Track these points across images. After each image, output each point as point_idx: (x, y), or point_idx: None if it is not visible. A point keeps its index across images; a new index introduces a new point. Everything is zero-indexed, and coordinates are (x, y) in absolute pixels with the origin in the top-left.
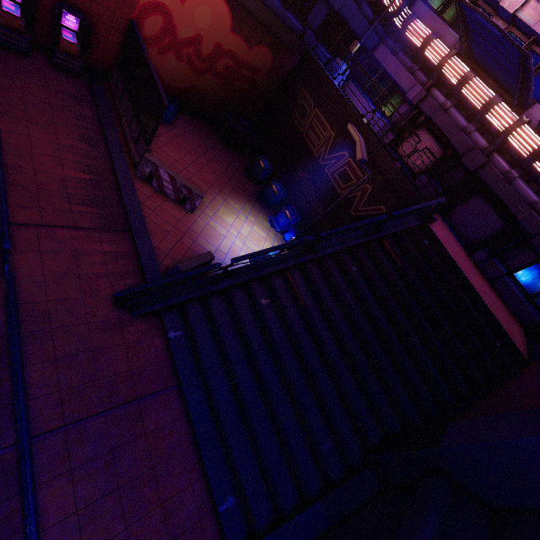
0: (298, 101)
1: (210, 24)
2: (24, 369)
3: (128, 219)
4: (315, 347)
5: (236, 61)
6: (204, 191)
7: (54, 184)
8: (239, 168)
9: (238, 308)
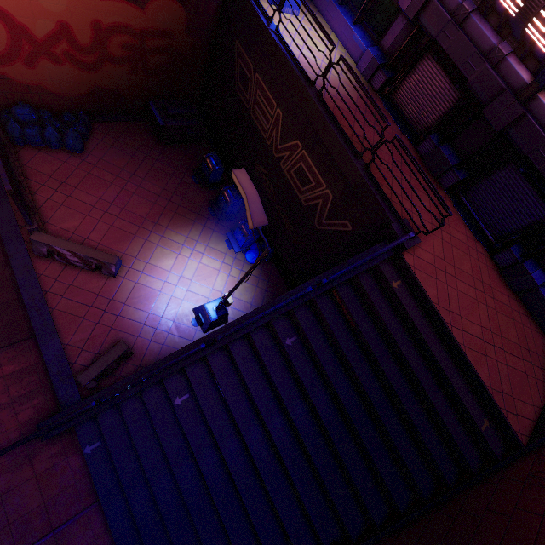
0: (236, 62)
1: (66, 0)
2: None
3: (31, 321)
4: (239, 446)
5: (133, 33)
6: (132, 235)
7: None
8: (184, 175)
9: (150, 414)
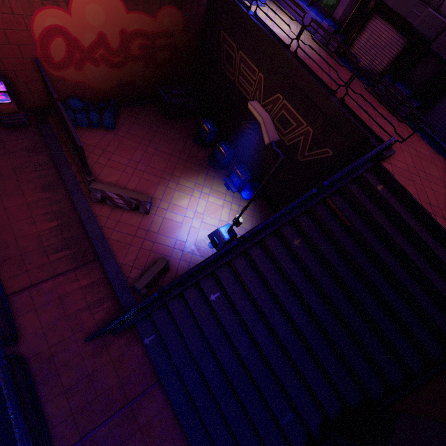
0: (221, 47)
1: (104, 17)
2: (46, 406)
3: (95, 248)
4: (266, 330)
5: (147, 36)
6: (156, 184)
7: (32, 244)
8: (187, 139)
9: (192, 309)
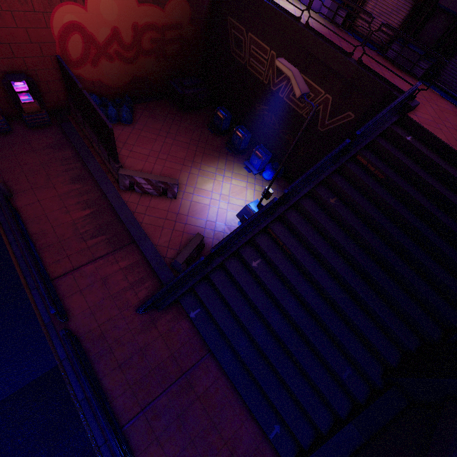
0: (229, 33)
1: (117, 11)
2: (103, 380)
3: (129, 232)
4: (313, 289)
5: (157, 29)
6: (179, 171)
7: (69, 231)
8: (202, 128)
9: (235, 277)
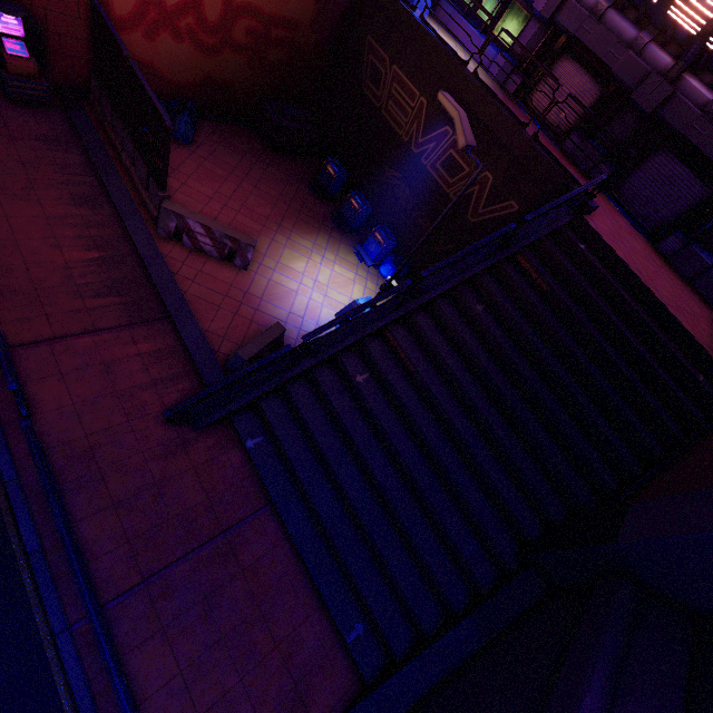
0: (365, 59)
1: None
2: (80, 524)
3: (163, 301)
4: (438, 426)
5: (261, 18)
6: (257, 232)
7: (55, 277)
8: (300, 184)
9: (327, 394)
